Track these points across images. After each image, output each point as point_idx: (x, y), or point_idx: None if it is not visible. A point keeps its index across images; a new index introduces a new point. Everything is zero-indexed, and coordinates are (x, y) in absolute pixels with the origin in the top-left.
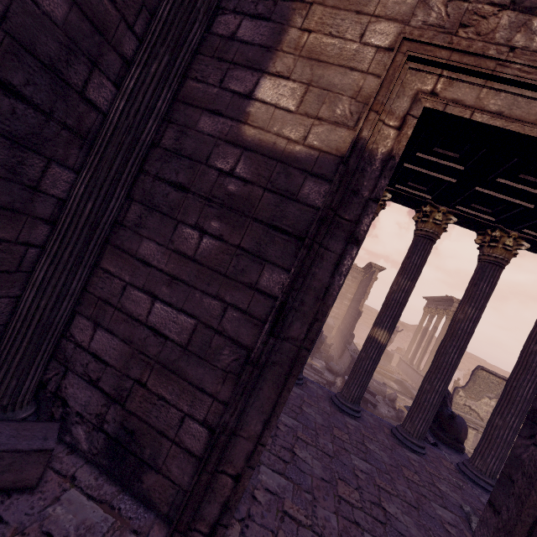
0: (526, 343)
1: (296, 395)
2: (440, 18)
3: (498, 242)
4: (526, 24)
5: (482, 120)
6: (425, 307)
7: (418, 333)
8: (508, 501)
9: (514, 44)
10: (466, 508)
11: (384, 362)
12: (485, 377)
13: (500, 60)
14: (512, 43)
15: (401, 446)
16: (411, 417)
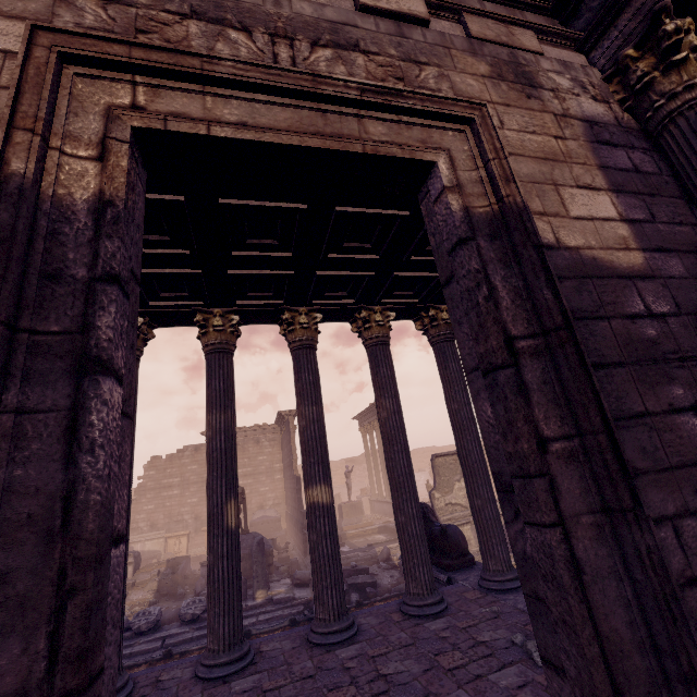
0: (448, 406)
1: (247, 695)
2: (102, 21)
3: (371, 322)
4: (222, 34)
5: (227, 134)
6: (360, 428)
7: (370, 460)
8: (559, 639)
9: (220, 53)
10: (517, 639)
11: (357, 517)
12: (443, 462)
13: (204, 57)
14: (216, 51)
15: (422, 624)
16: (409, 572)
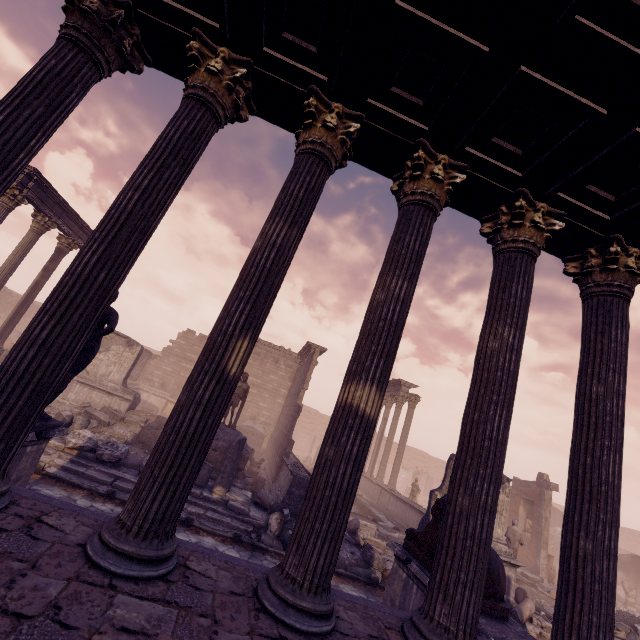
0: (582, 385)
1: None
2: None
3: (524, 219)
4: None
5: None
6: None
7: None
8: None
9: None
10: None
11: None
12: None
13: None
14: None
15: None
16: (444, 586)
